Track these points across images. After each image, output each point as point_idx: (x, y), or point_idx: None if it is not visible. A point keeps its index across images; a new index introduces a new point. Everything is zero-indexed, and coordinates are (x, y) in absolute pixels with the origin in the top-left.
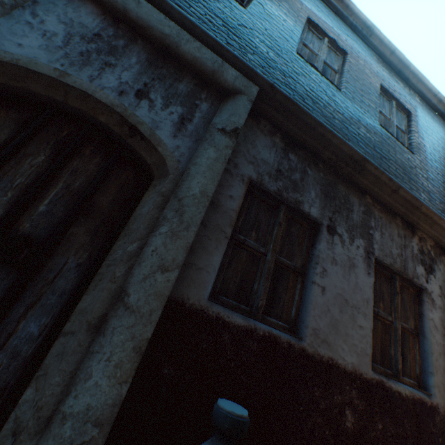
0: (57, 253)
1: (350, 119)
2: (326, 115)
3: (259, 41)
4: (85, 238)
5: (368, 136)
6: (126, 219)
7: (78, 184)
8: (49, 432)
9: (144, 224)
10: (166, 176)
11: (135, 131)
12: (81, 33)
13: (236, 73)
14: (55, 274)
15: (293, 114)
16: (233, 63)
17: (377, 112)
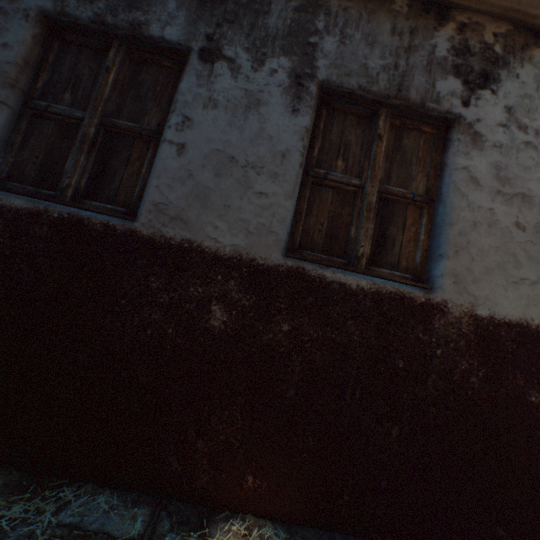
0: None
1: None
2: None
3: None
4: None
5: None
6: None
7: None
8: None
9: None
10: None
11: None
12: None
13: None
14: None
15: None
16: None
17: None
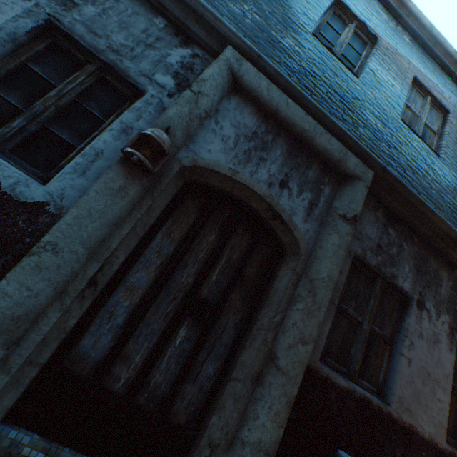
0: (222, 314)
1: (446, 188)
2: (424, 185)
3: (369, 112)
4: (239, 302)
5: None
6: (265, 288)
7: (234, 258)
8: (233, 451)
9: (285, 299)
10: (297, 255)
11: (276, 216)
12: (244, 133)
13: (356, 160)
14: (222, 330)
15: (397, 192)
16: (352, 147)
17: None
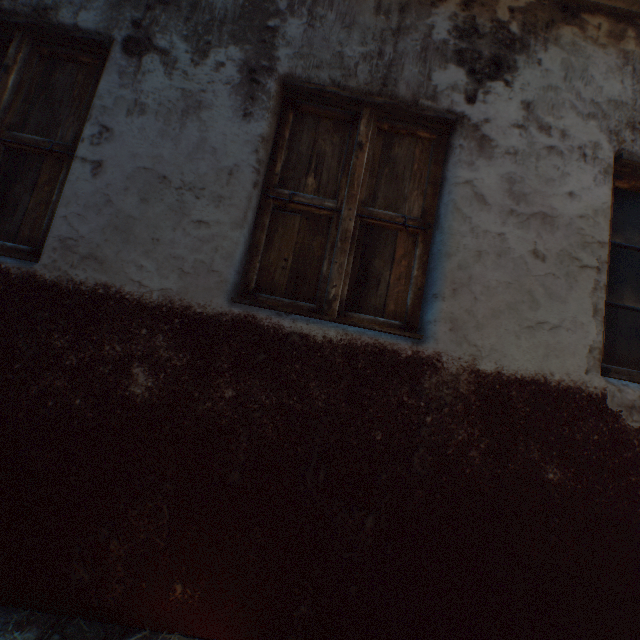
0: None
1: None
2: None
3: None
4: None
5: None
6: None
7: None
8: None
9: None
10: None
11: None
12: None
13: None
14: None
15: None
16: None
17: None
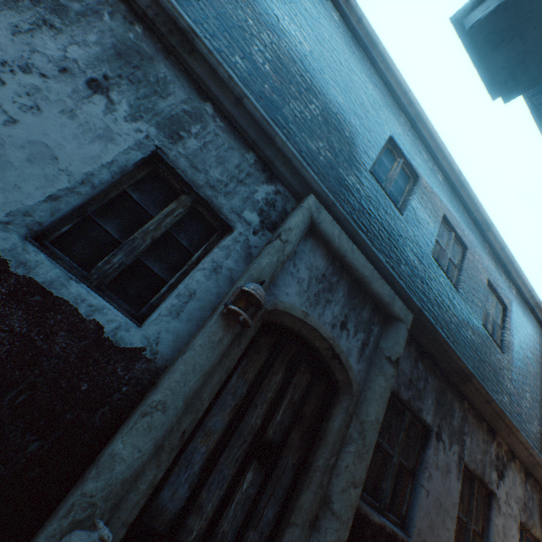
0: (283, 454)
1: (462, 322)
2: (446, 319)
3: (409, 249)
4: (297, 442)
5: (472, 338)
6: (320, 427)
7: (296, 396)
8: None
9: (339, 440)
10: (349, 394)
11: (335, 356)
12: (315, 275)
13: (401, 303)
14: (282, 472)
15: (428, 331)
16: (398, 290)
17: (482, 311)
